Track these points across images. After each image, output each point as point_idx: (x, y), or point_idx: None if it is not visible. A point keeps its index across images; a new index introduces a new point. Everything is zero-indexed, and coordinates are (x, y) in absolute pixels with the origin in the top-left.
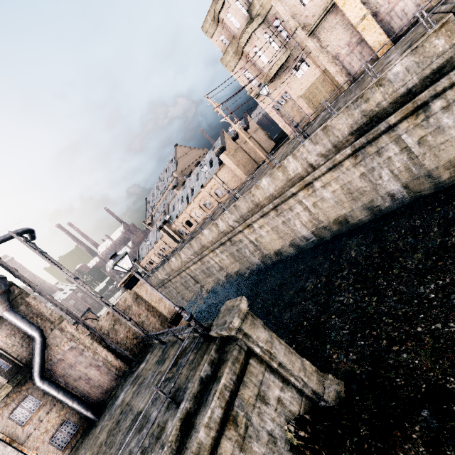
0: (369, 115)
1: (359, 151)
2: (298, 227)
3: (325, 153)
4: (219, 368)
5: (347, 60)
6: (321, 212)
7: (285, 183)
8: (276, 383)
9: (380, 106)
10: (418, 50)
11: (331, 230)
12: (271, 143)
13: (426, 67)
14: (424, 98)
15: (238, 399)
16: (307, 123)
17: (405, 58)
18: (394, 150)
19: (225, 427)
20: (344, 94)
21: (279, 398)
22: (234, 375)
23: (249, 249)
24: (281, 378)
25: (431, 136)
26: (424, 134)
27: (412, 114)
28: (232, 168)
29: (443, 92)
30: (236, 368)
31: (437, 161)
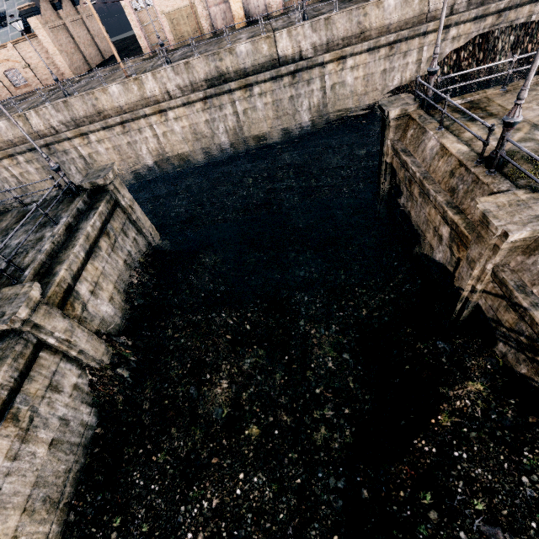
0: (220, 73)
1: (208, 99)
2: (144, 153)
3: (183, 88)
4: (94, 205)
5: (213, 10)
6: (169, 144)
7: (139, 100)
8: (134, 230)
9: (228, 70)
10: (255, 44)
11: (174, 165)
12: (110, 47)
13: (256, 60)
14: (251, 81)
15: (110, 225)
16: (166, 49)
17: (248, 44)
18: (230, 111)
19: (102, 235)
20: (206, 43)
21: (135, 238)
22: (108, 210)
23: (76, 166)
24: (137, 229)
25: (250, 111)
26: (248, 107)
27: (244, 89)
28: (51, 50)
29: (261, 83)
30: (109, 207)
31: (250, 131)
